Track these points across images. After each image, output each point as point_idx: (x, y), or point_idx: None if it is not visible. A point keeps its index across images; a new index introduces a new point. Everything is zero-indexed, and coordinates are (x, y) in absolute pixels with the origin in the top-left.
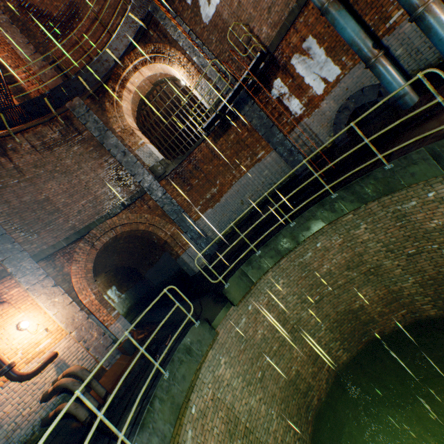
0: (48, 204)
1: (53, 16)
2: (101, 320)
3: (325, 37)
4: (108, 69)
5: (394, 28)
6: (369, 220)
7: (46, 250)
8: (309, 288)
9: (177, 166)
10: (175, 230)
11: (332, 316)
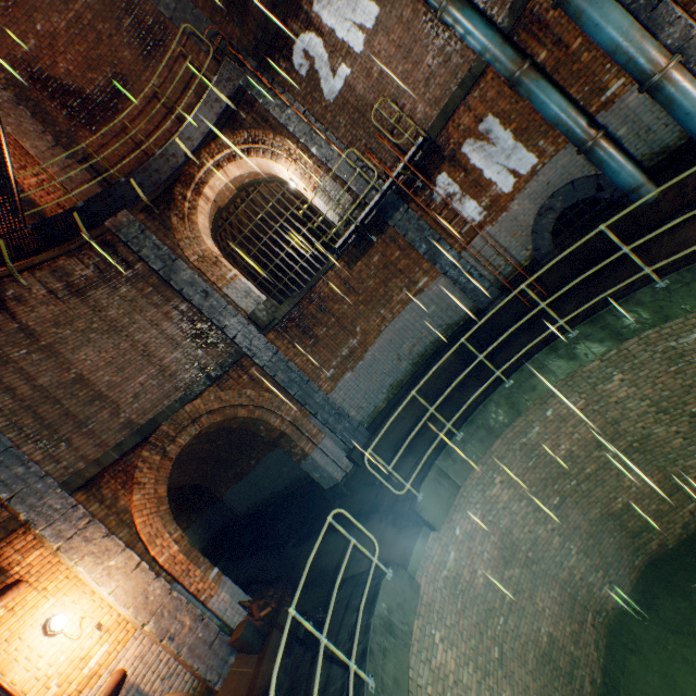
0: (82, 387)
1: (85, 94)
2: (194, 592)
3: (511, 116)
4: (175, 168)
5: (613, 102)
6: (626, 367)
7: (84, 469)
8: (542, 486)
9: (291, 308)
10: (297, 412)
11: (584, 528)
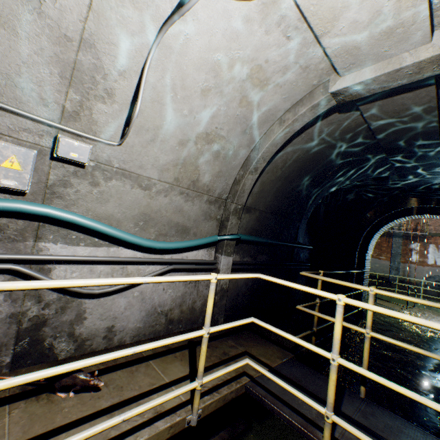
0: None
1: None
2: None
3: None
4: None
5: None
6: (421, 316)
7: None
8: None
9: None
10: None
11: None
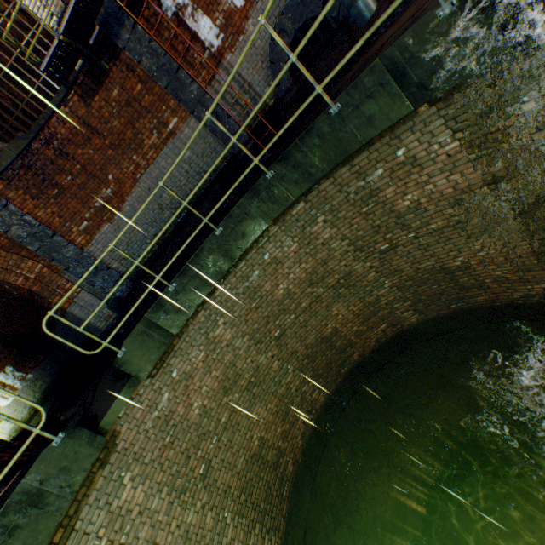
0: None
1: None
2: None
3: None
4: None
5: None
6: (327, 210)
7: None
8: (265, 323)
9: (21, 152)
10: (44, 269)
11: (302, 353)
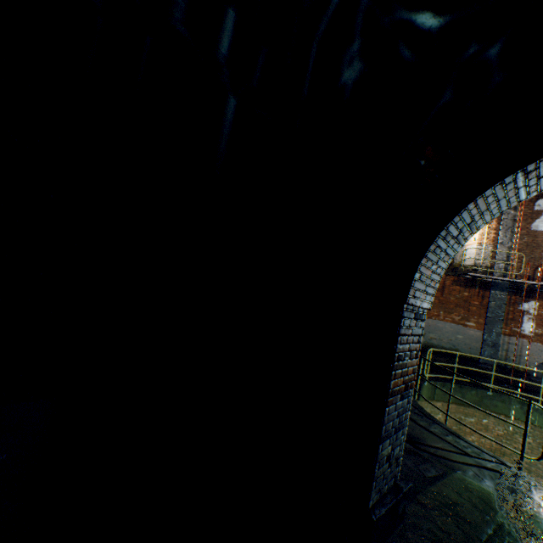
0: None
1: None
2: None
3: None
4: None
5: None
6: (537, 441)
7: None
8: None
9: None
10: None
11: None
